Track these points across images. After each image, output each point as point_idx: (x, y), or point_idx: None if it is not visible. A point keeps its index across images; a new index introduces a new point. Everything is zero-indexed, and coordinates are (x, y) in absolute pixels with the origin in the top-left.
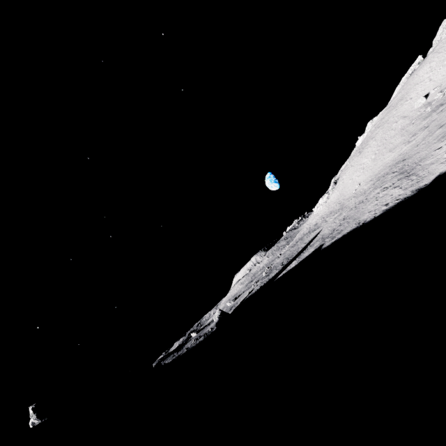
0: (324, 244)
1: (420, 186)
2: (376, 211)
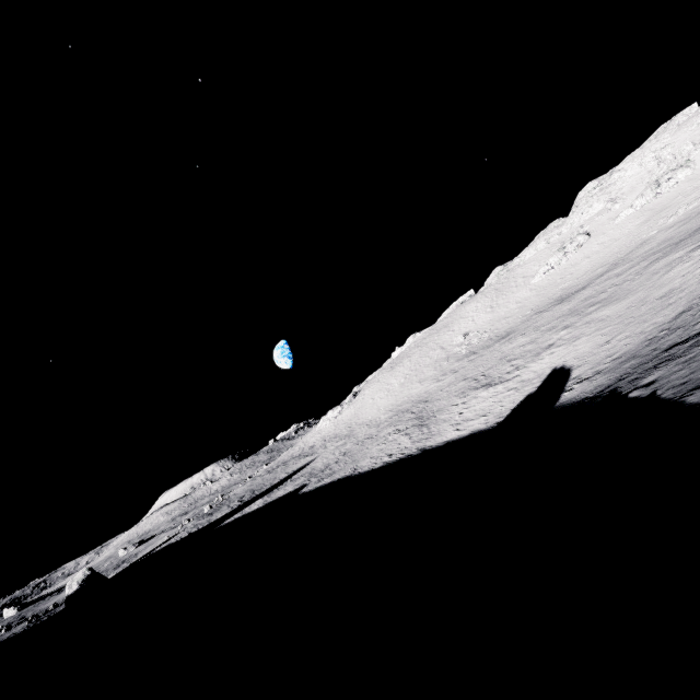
0: (307, 486)
1: (426, 445)
2: (378, 460)
